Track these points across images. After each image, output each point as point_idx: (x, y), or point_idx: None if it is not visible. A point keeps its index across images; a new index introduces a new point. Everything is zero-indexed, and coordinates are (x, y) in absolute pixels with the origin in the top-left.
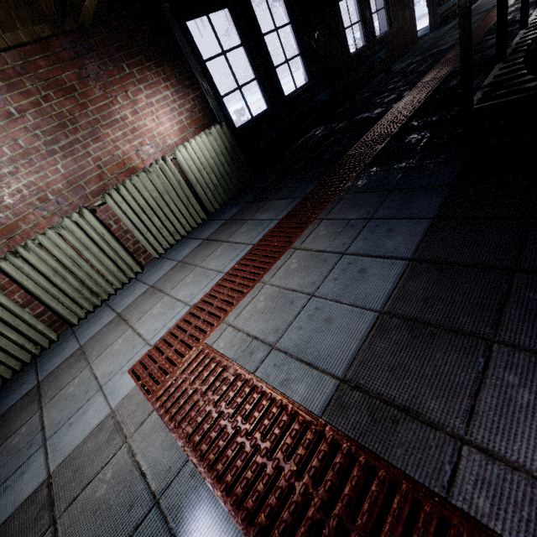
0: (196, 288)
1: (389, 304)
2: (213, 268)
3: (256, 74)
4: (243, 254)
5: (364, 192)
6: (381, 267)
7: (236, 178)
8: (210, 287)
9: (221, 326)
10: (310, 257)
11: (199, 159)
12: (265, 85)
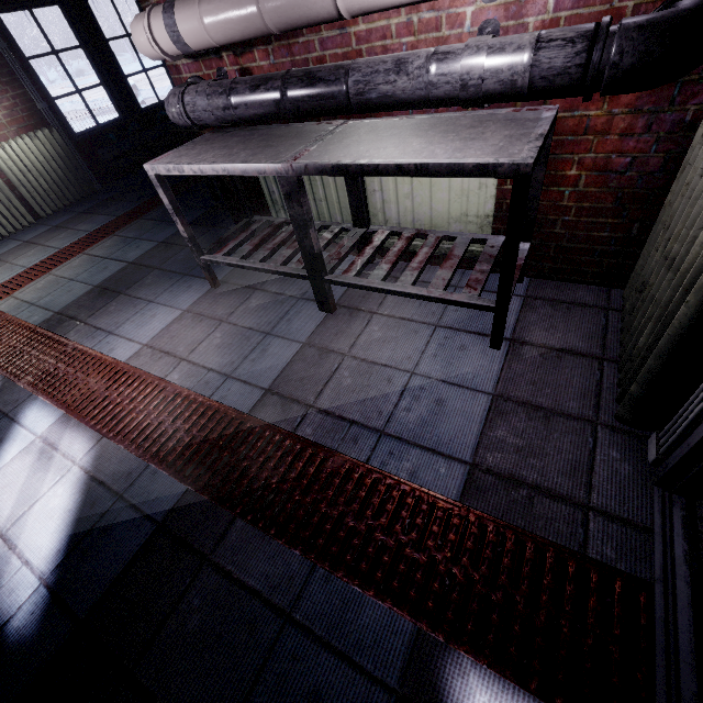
0: (0, 277)
1: (102, 283)
2: (20, 265)
3: (102, 80)
4: (49, 255)
5: (152, 220)
6: (115, 266)
7: (75, 186)
8: (11, 277)
9: (8, 298)
10: (88, 259)
11: (23, 160)
12: (114, 93)
